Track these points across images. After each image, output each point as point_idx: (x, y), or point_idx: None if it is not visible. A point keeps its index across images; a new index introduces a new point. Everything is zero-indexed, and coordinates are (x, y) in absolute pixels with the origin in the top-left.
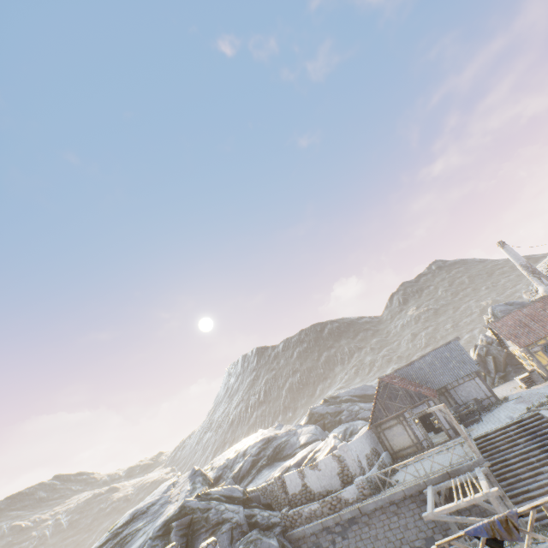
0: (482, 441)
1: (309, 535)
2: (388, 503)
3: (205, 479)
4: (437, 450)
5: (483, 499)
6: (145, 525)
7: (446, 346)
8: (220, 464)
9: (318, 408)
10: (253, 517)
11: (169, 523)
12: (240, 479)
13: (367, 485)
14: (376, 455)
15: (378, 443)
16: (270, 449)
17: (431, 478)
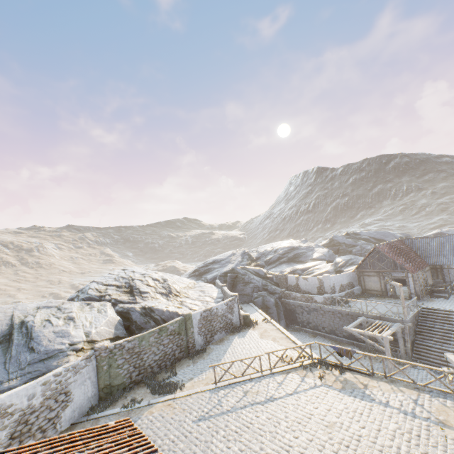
0: (427, 311)
1: (291, 305)
2: (337, 312)
3: (249, 257)
4: (392, 302)
5: (380, 337)
6: (218, 268)
7: None
8: (261, 251)
9: (339, 237)
10: (266, 286)
11: (227, 273)
12: (268, 264)
13: (330, 299)
14: (350, 287)
15: (357, 281)
16: (291, 254)
17: (368, 314)
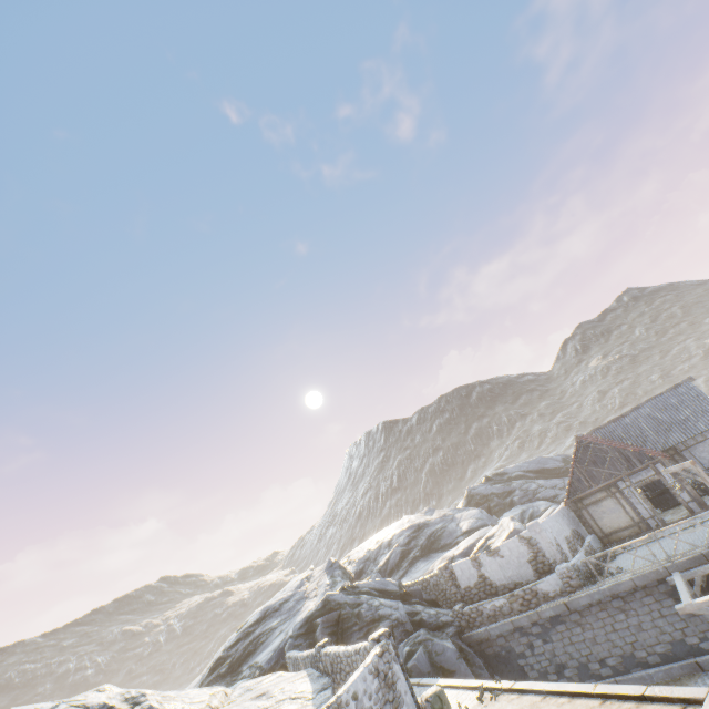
0: None
1: (495, 637)
2: (609, 597)
3: (344, 572)
4: (675, 530)
5: None
6: (281, 623)
7: (672, 391)
8: (360, 557)
9: (479, 488)
10: (416, 615)
11: (312, 620)
12: (388, 574)
13: (575, 574)
14: (578, 539)
15: (580, 524)
16: (422, 538)
17: (677, 562)
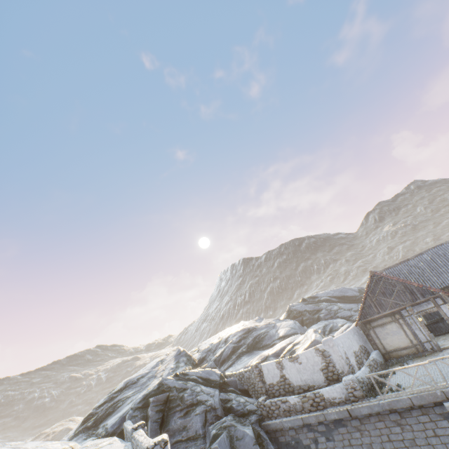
0: None
1: (287, 429)
2: (387, 411)
3: (189, 359)
4: None
5: None
6: (134, 394)
7: None
8: (204, 348)
9: (297, 305)
10: (228, 402)
11: (148, 397)
12: (221, 363)
13: (359, 385)
14: (365, 354)
15: (367, 341)
16: (249, 339)
17: None
